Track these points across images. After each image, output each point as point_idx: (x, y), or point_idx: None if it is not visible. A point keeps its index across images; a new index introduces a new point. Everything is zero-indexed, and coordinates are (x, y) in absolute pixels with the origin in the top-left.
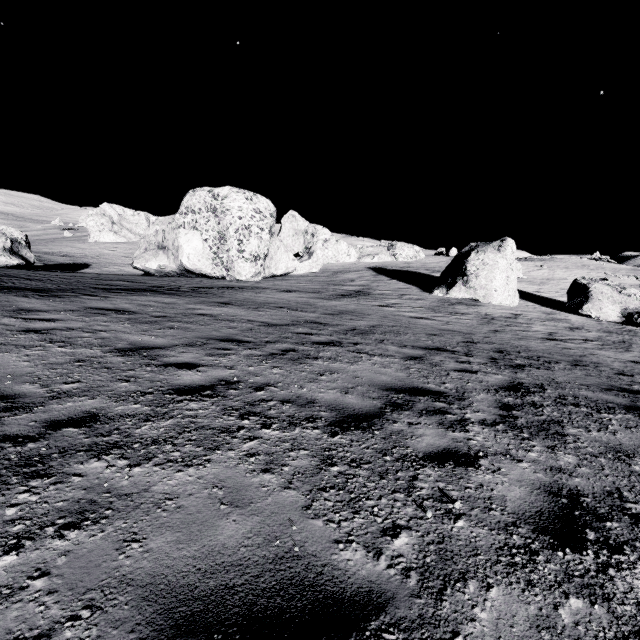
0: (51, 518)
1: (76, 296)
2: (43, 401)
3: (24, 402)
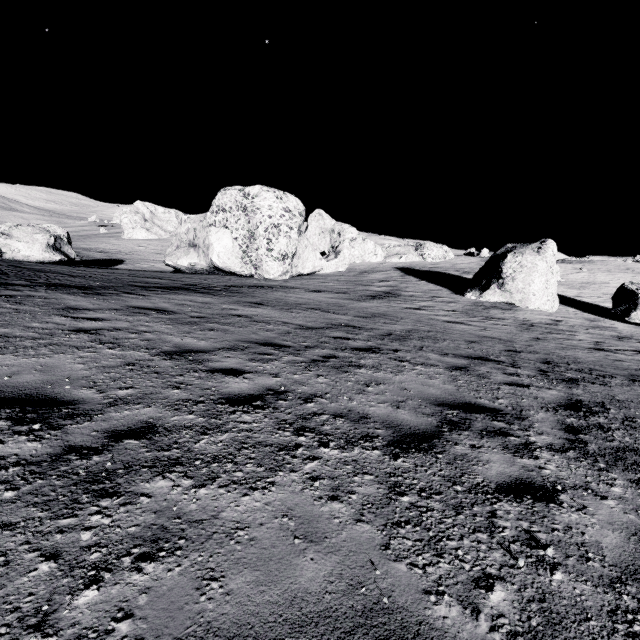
0: (126, 546)
1: (117, 294)
2: (101, 408)
3: (84, 409)
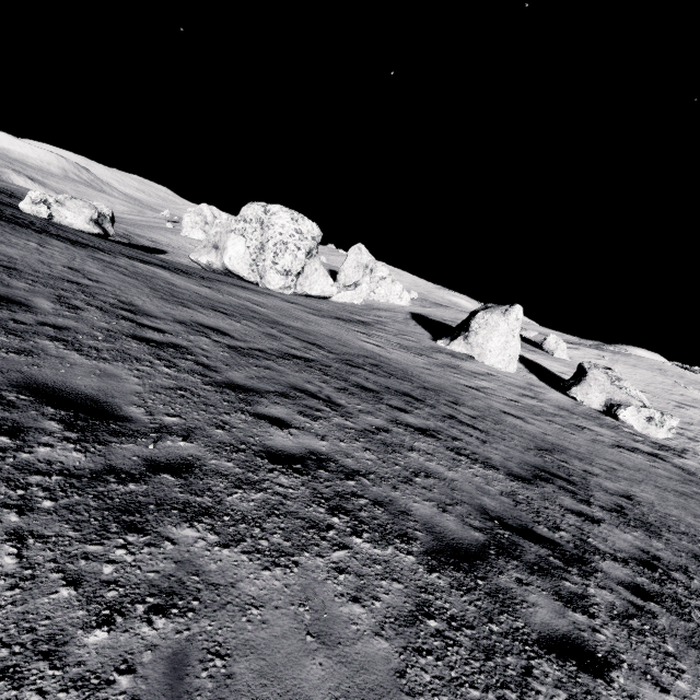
0: None
1: (97, 251)
2: (2, 261)
3: None
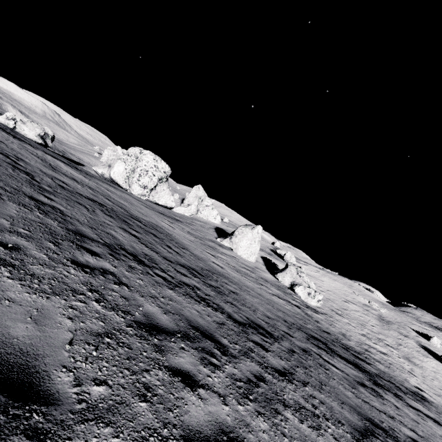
0: None
1: (26, 144)
2: None
3: None
